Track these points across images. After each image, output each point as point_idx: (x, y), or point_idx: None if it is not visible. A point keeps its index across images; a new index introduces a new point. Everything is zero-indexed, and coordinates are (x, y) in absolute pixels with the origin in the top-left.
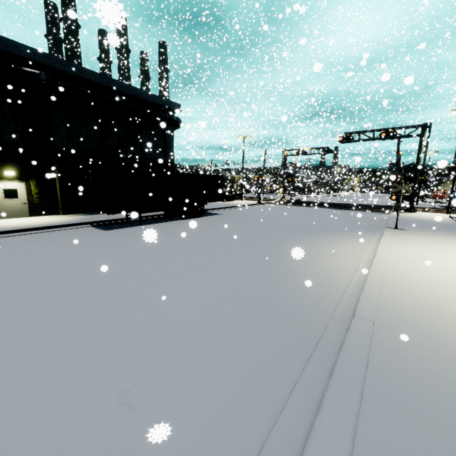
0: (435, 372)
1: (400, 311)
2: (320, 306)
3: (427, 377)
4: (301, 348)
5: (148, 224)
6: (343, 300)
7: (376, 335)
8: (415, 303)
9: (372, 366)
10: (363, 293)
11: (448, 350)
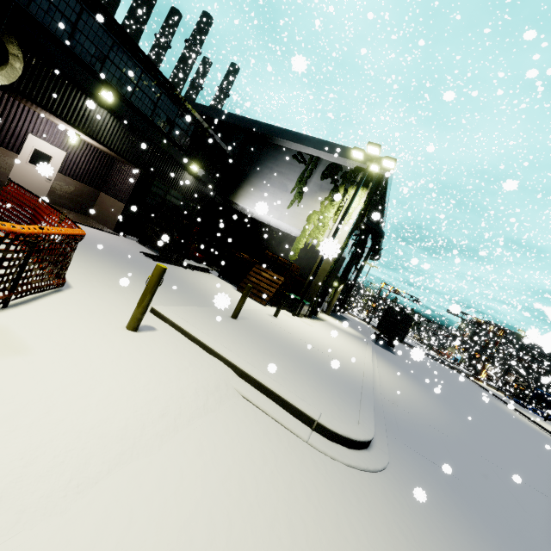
0: None
1: None
2: None
3: None
4: None
5: (391, 349)
6: None
7: None
8: None
9: None
10: None
11: None
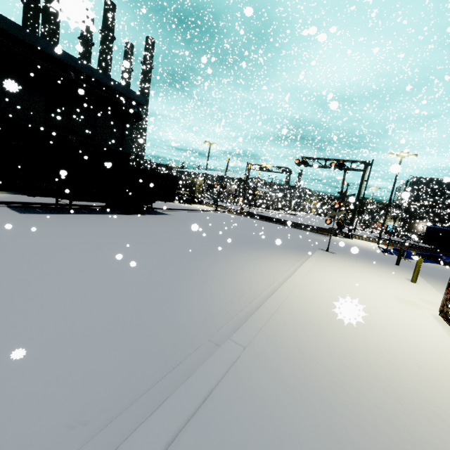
0: (274, 414)
1: (281, 336)
2: (207, 324)
3: (261, 421)
4: (151, 375)
5: (80, 213)
6: (235, 318)
7: (238, 363)
8: (301, 328)
9: (208, 404)
10: (255, 313)
11: (304, 385)
